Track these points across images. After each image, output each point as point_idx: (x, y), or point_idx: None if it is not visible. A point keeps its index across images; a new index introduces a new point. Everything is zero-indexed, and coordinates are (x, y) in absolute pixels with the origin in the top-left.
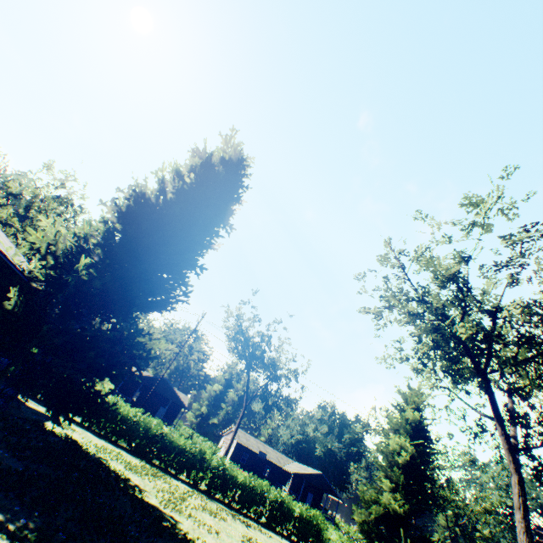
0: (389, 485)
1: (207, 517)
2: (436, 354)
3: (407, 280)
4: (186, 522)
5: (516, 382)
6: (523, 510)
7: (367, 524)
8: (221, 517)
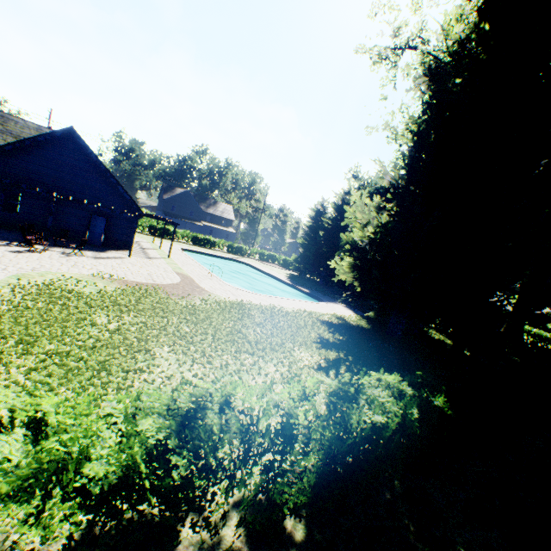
0: None
1: None
2: None
3: None
4: None
5: None
6: None
7: None
8: None
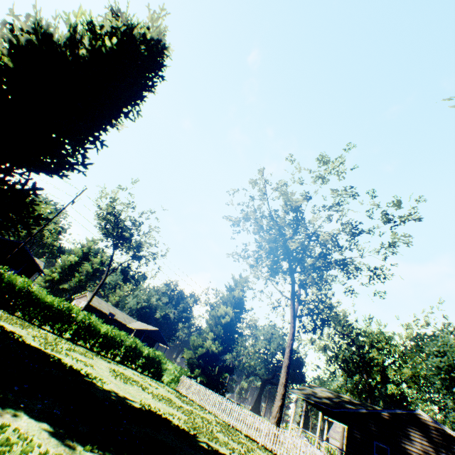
0: (212, 336)
1: (80, 356)
2: (266, 257)
3: (267, 203)
4: (66, 359)
5: (304, 280)
6: (290, 347)
7: (192, 360)
8: (90, 357)
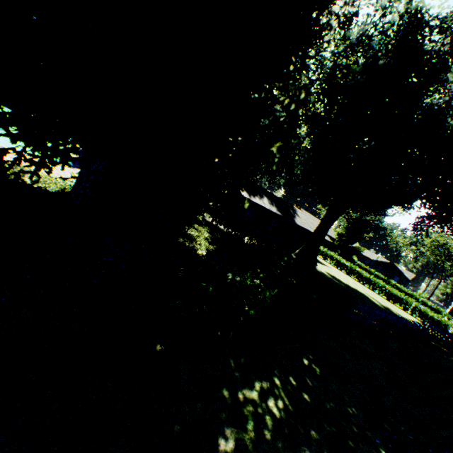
0: None
1: None
2: None
3: None
4: None
5: None
6: None
7: None
8: None
